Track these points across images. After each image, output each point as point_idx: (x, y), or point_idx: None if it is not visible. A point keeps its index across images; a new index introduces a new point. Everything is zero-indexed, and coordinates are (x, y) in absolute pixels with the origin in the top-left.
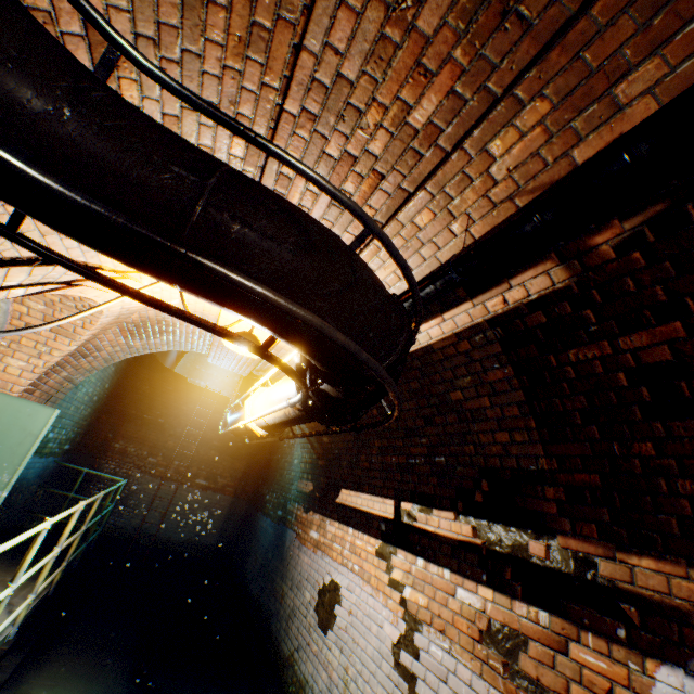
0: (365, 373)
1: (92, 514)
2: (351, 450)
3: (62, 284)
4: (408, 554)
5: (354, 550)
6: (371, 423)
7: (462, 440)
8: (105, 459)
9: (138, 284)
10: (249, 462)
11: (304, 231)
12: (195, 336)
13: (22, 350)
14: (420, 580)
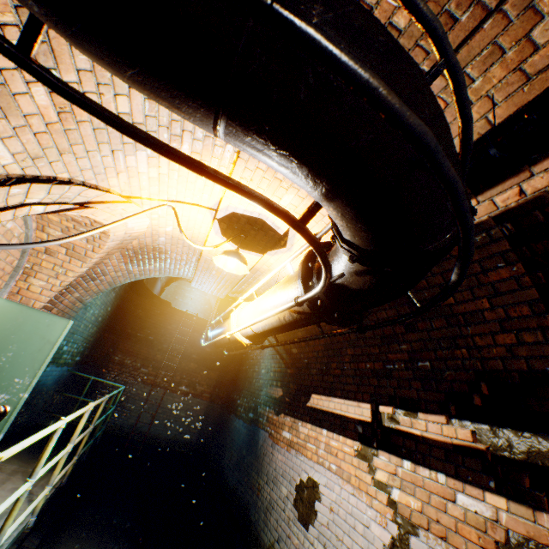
0: (425, 247)
1: (99, 414)
2: (321, 359)
3: (76, 205)
4: (391, 456)
5: (329, 450)
6: (384, 321)
7: (452, 344)
8: (107, 369)
9: (140, 209)
10: (222, 372)
11: (389, 36)
12: (182, 263)
13: (42, 272)
14: (408, 483)
